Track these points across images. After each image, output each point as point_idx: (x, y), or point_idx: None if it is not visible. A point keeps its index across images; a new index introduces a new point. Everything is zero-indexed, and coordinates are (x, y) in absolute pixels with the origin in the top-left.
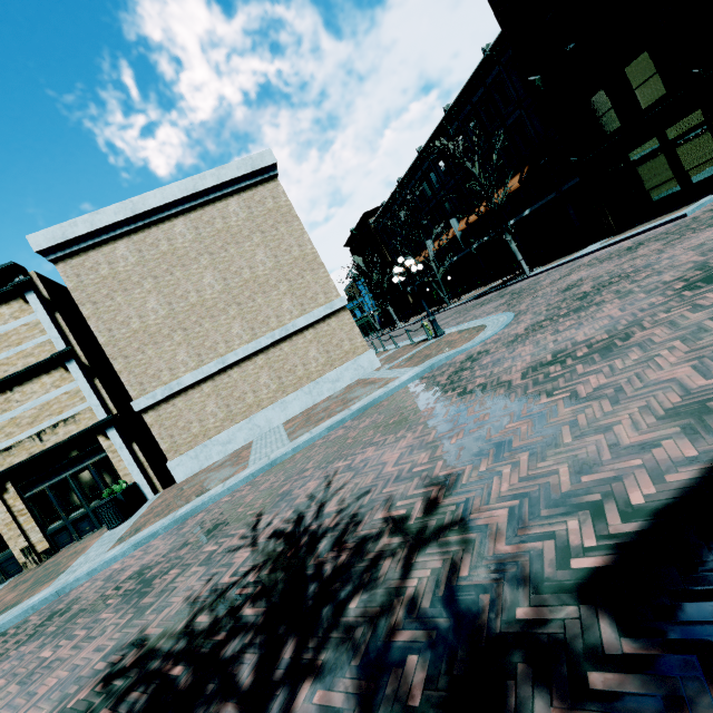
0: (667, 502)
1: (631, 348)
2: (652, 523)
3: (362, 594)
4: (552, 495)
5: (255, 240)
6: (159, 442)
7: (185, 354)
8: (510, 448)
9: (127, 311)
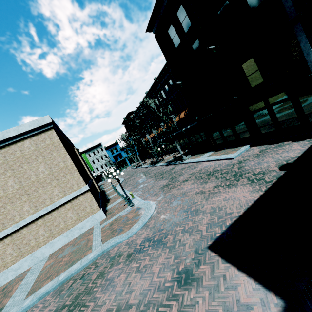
0: None
1: None
2: None
3: None
4: None
5: (39, 160)
6: None
7: None
8: None
9: None
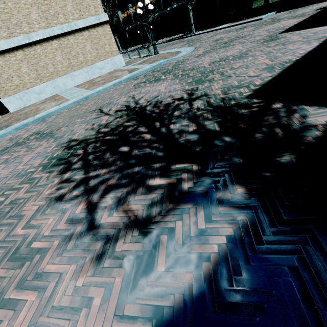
0: (265, 83)
1: (249, 57)
2: (262, 86)
3: (177, 111)
4: (233, 86)
5: None
6: None
7: None
8: (214, 80)
9: None
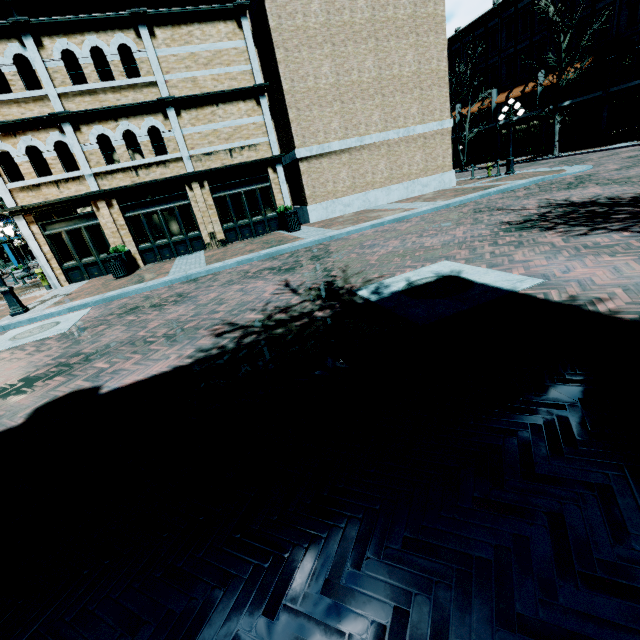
0: None
1: None
2: None
3: None
4: None
5: (410, 40)
6: (305, 189)
7: (337, 124)
8: None
9: (307, 68)
